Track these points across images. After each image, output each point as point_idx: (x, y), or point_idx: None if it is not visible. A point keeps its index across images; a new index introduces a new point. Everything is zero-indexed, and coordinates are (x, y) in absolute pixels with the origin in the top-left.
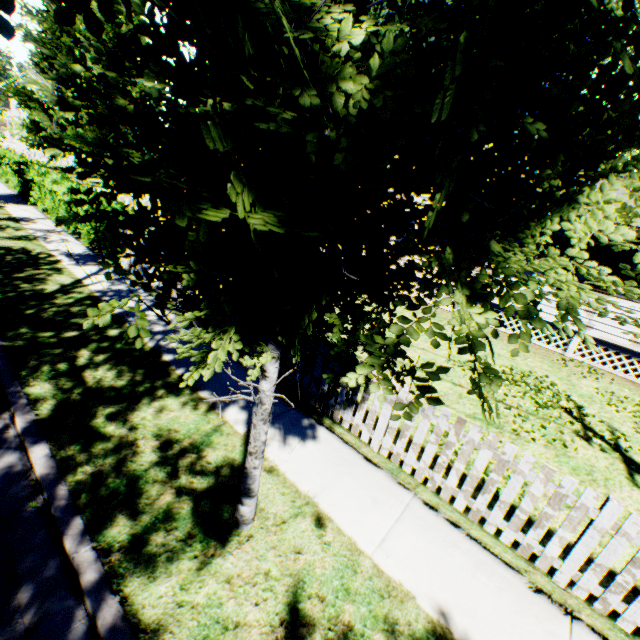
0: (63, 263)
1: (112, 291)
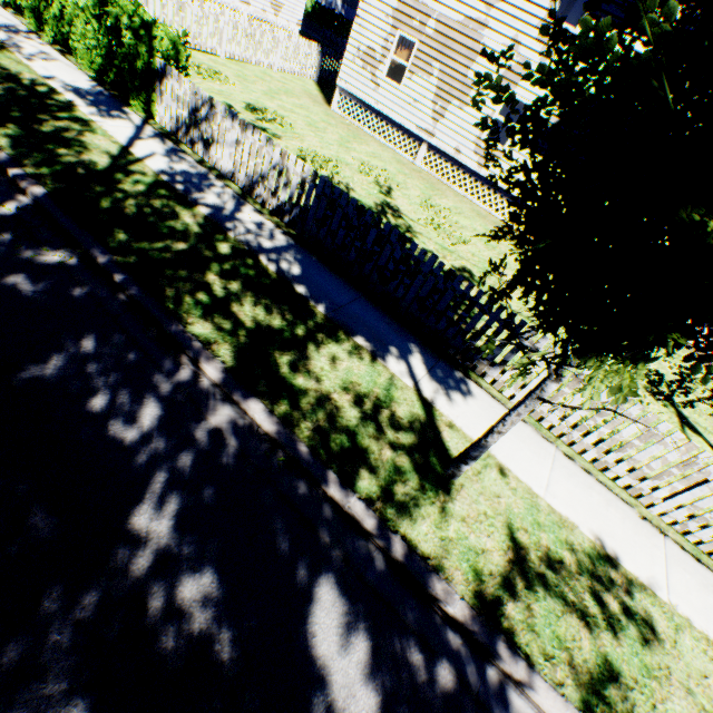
0: (80, 109)
1: (178, 174)
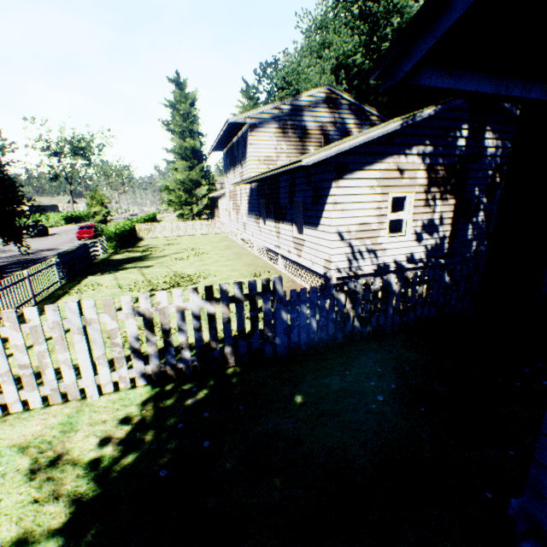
0: None
1: None
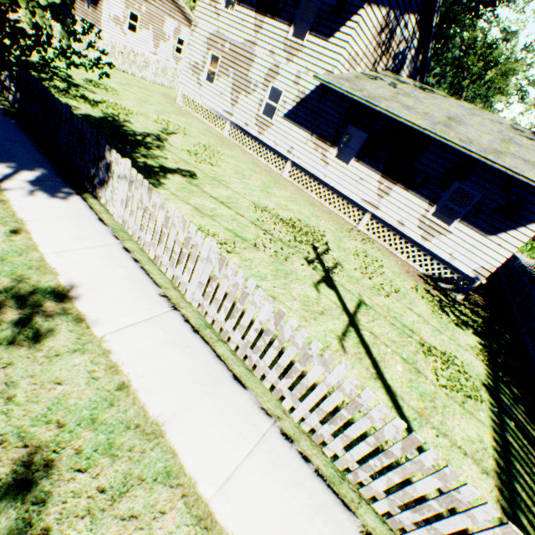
0: None
1: None
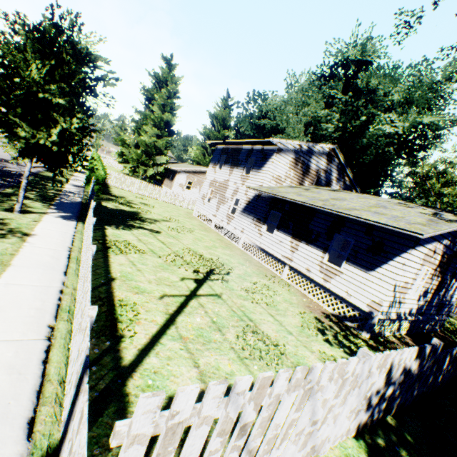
0: (67, 184)
1: (70, 191)
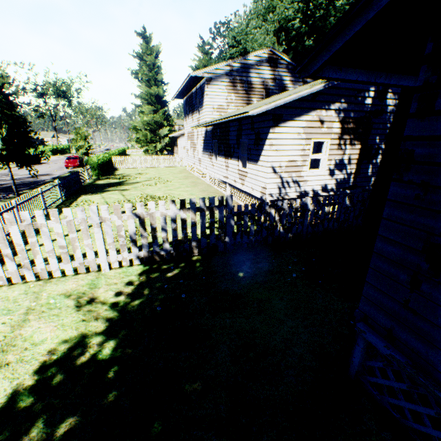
0: None
1: None
